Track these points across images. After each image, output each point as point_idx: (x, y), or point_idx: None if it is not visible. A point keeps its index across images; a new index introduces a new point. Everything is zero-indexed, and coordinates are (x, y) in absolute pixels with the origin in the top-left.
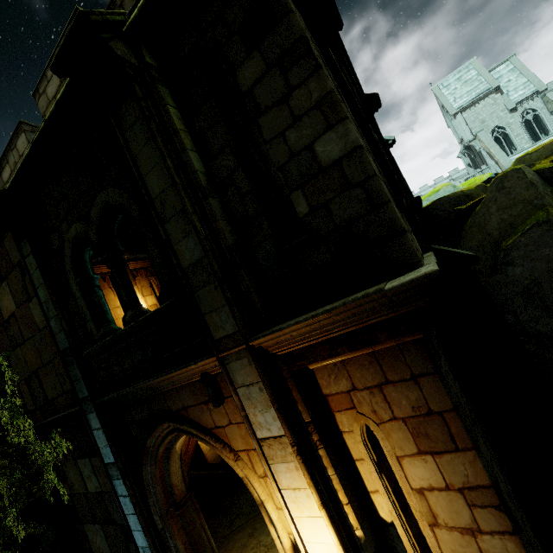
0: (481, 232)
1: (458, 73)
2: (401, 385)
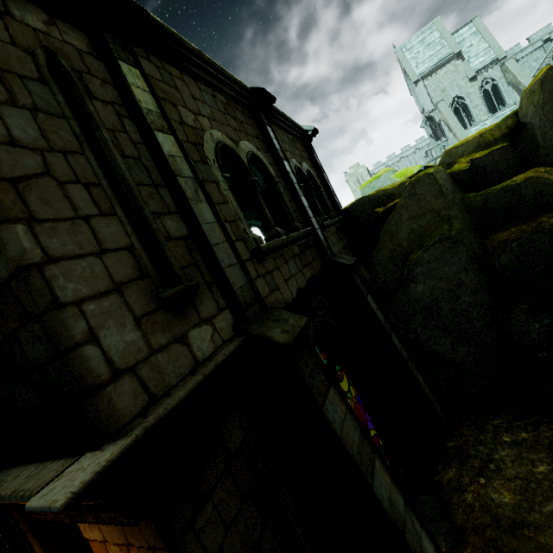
0: (393, 241)
1: (421, 34)
2: (143, 552)
